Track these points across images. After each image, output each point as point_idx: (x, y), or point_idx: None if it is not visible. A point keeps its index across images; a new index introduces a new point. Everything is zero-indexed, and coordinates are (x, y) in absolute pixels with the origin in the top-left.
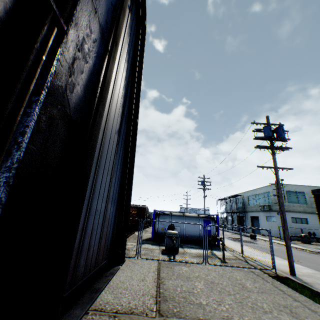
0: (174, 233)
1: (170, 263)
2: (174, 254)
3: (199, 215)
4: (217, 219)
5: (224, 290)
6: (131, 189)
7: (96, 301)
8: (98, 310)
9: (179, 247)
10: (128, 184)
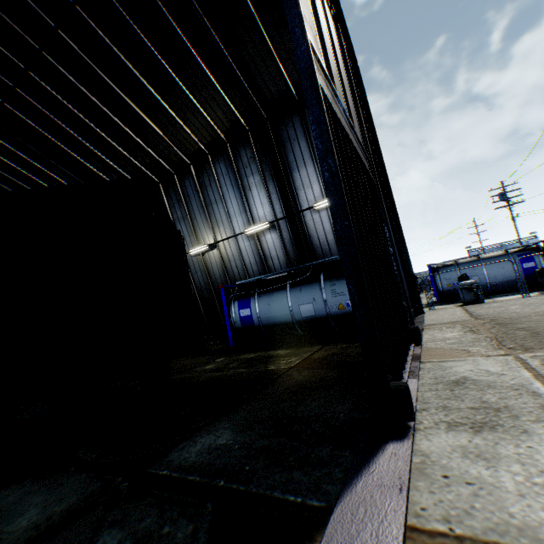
0: (469, 283)
1: (475, 305)
2: (478, 303)
3: (506, 251)
4: (543, 248)
5: (541, 304)
6: (407, 248)
7: (424, 324)
8: (430, 325)
9: (484, 299)
10: (402, 245)
